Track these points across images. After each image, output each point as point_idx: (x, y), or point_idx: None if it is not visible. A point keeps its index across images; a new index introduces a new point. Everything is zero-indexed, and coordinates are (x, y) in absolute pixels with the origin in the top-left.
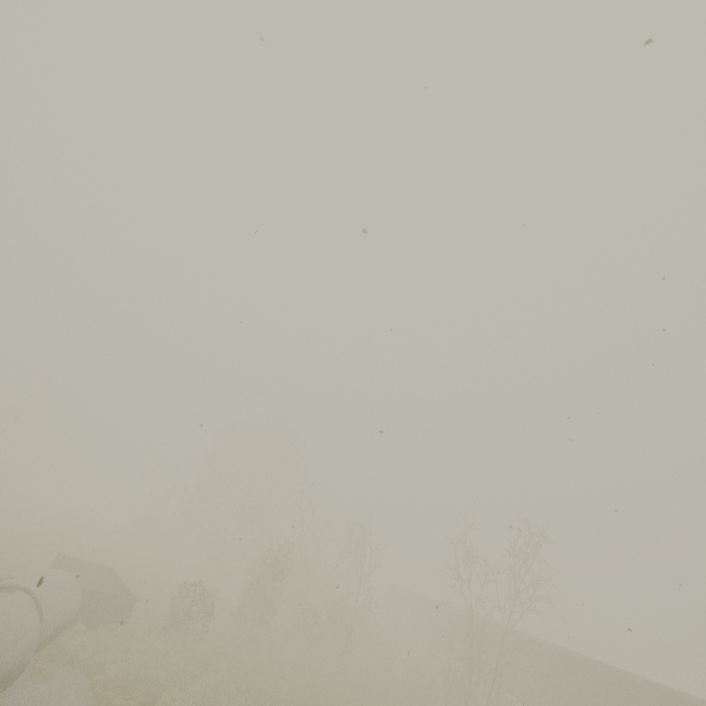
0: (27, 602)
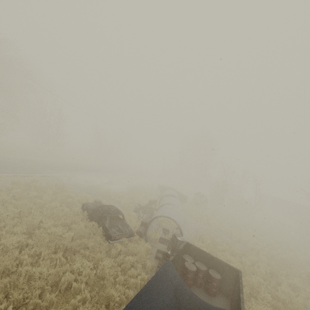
0: (177, 199)
